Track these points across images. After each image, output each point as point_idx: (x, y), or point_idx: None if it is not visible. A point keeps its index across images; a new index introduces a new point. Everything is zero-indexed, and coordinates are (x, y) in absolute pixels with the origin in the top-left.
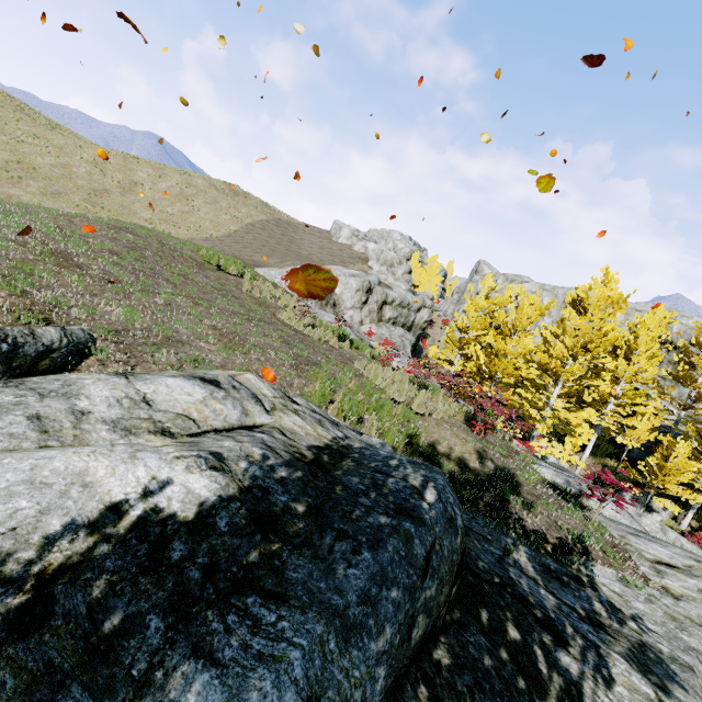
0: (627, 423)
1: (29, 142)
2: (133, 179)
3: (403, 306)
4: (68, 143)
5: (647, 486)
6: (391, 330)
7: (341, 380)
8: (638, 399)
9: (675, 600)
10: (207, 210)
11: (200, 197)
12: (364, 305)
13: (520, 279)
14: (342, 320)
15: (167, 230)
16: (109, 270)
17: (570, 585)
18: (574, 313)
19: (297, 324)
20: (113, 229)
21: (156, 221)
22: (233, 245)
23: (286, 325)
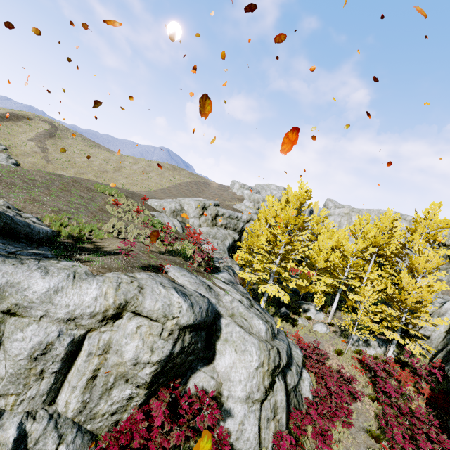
0: (349, 283)
1: (78, 152)
2: (121, 165)
3: (232, 218)
4: (96, 152)
5: (382, 334)
6: (219, 230)
7: (78, 219)
8: (380, 273)
9: (98, 276)
10: (156, 177)
11: (154, 172)
12: (201, 216)
13: (342, 206)
14: (185, 223)
15: (129, 188)
16: (15, 182)
17: (38, 256)
18: (280, 206)
19: (110, 210)
20: (48, 174)
21: (126, 184)
22: (159, 193)
23: (103, 210)
